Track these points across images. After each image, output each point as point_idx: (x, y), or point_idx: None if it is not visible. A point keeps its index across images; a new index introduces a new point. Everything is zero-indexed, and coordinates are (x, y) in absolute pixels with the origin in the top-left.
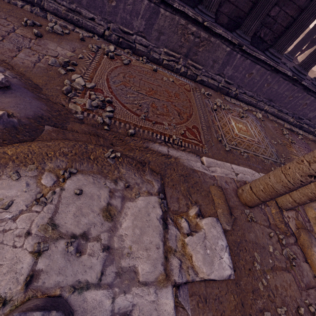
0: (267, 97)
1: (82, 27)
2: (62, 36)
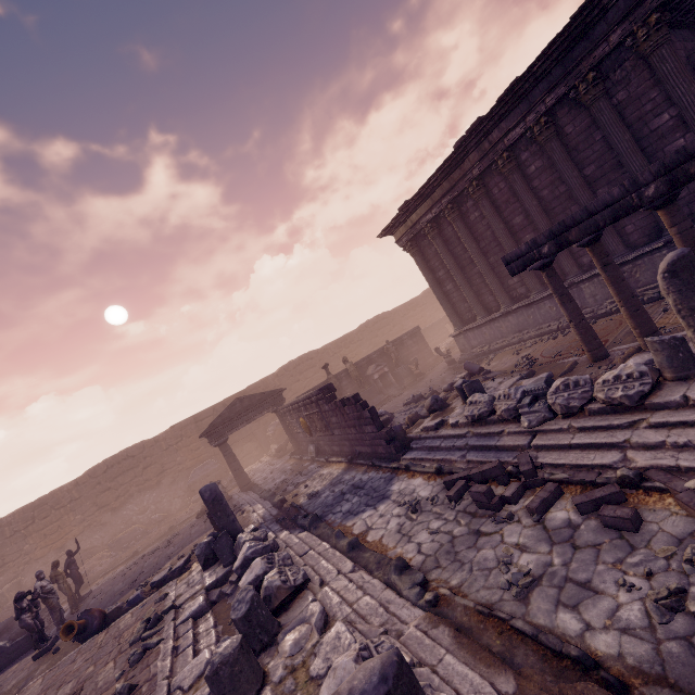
0: None
1: (545, 334)
2: (531, 347)
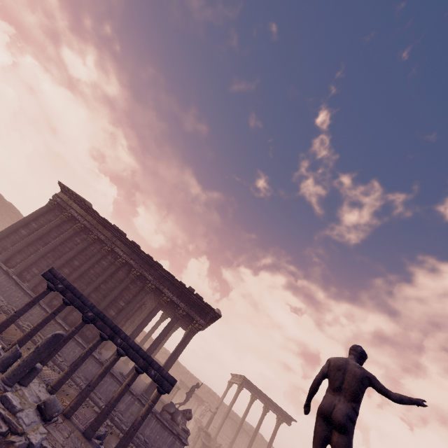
0: (85, 375)
1: None
2: None
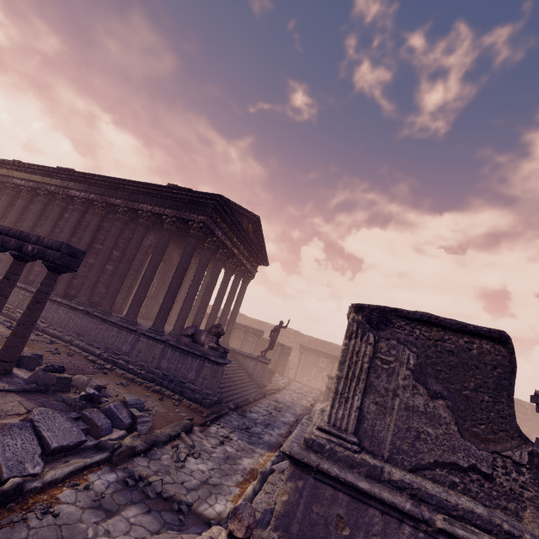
0: (76, 331)
1: None
2: None
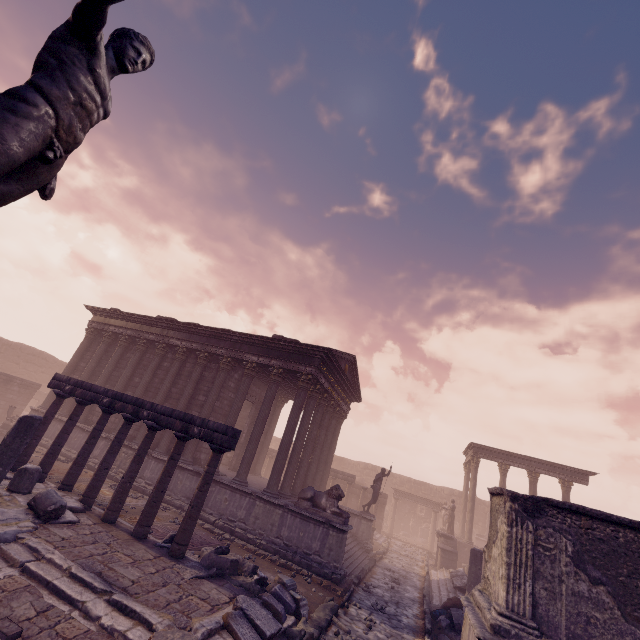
0: (185, 494)
1: (66, 456)
2: None
